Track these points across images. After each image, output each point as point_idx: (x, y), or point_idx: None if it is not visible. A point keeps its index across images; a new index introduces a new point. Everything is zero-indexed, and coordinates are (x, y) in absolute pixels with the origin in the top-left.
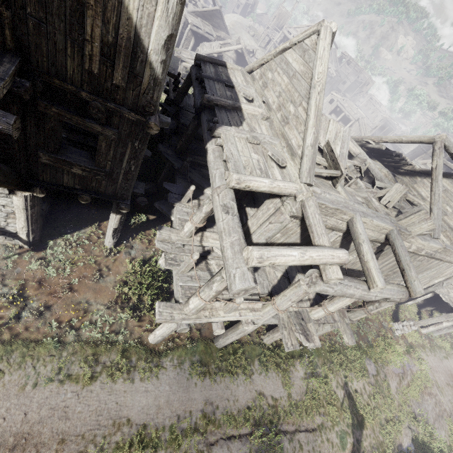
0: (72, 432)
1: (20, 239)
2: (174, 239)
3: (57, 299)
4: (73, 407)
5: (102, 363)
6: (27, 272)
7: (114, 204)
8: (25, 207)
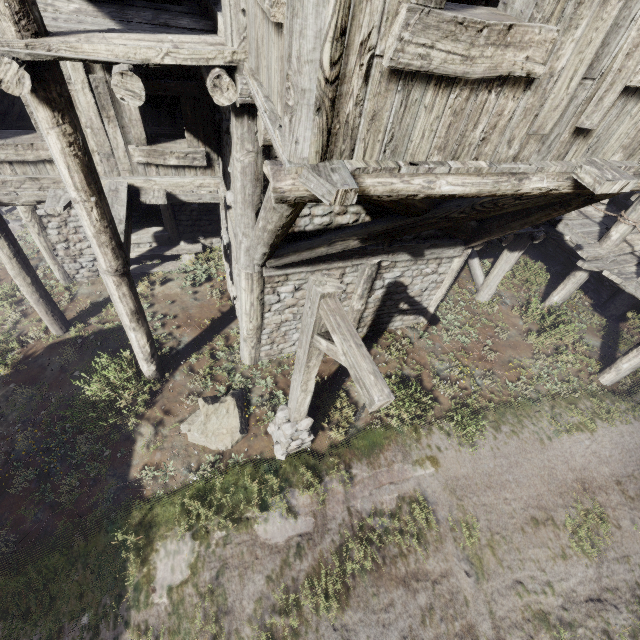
0: (620, 473)
1: (425, 315)
2: (604, 253)
3: (489, 362)
4: (601, 451)
5: (585, 410)
6: (445, 345)
7: (521, 239)
8: (458, 269)
